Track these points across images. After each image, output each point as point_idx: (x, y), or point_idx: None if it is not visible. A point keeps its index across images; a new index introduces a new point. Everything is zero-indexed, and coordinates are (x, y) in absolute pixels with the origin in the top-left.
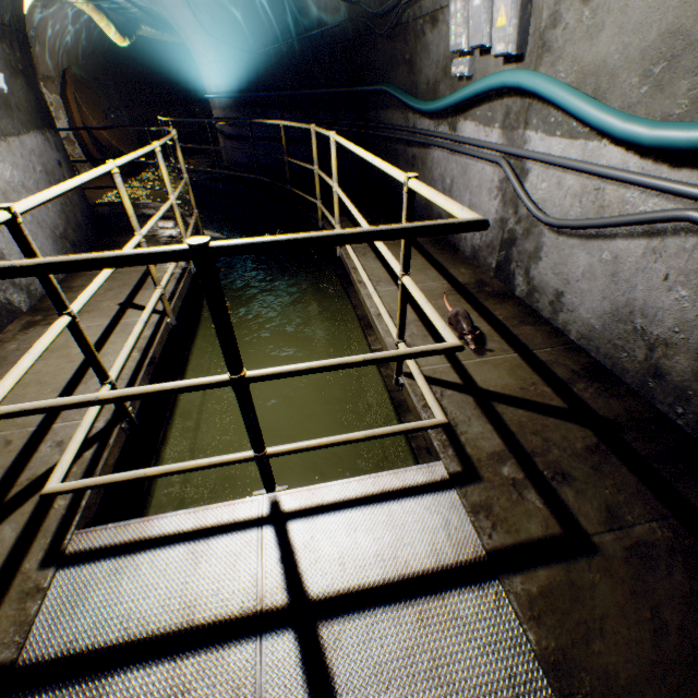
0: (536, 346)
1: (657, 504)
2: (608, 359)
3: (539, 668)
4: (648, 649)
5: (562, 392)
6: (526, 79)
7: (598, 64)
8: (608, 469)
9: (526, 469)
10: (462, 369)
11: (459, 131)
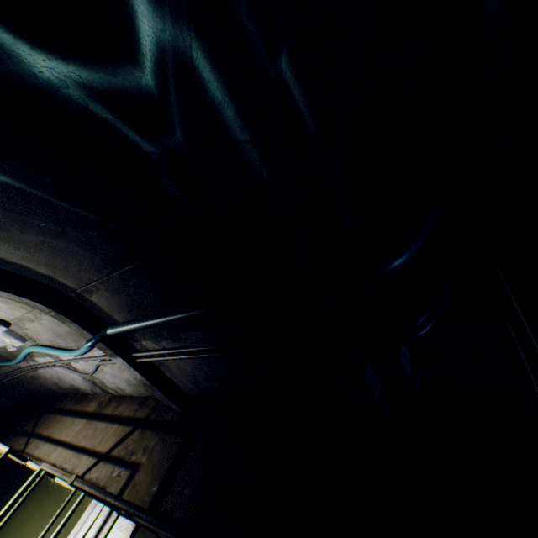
0: (124, 412)
1: (156, 431)
2: (143, 394)
3: None
4: (151, 475)
5: (133, 422)
6: (35, 349)
7: (50, 339)
8: (145, 435)
9: (122, 465)
10: (98, 453)
11: (39, 360)
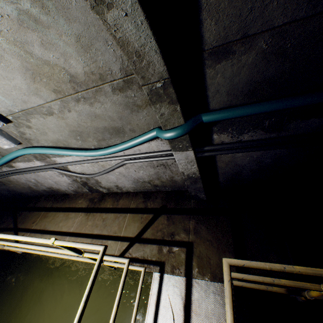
0: (129, 204)
1: (187, 216)
2: (145, 190)
3: (213, 282)
4: (214, 249)
5: (148, 211)
6: (33, 151)
7: (57, 139)
8: (175, 220)
9: (166, 244)
10: (124, 237)
11: (16, 166)
